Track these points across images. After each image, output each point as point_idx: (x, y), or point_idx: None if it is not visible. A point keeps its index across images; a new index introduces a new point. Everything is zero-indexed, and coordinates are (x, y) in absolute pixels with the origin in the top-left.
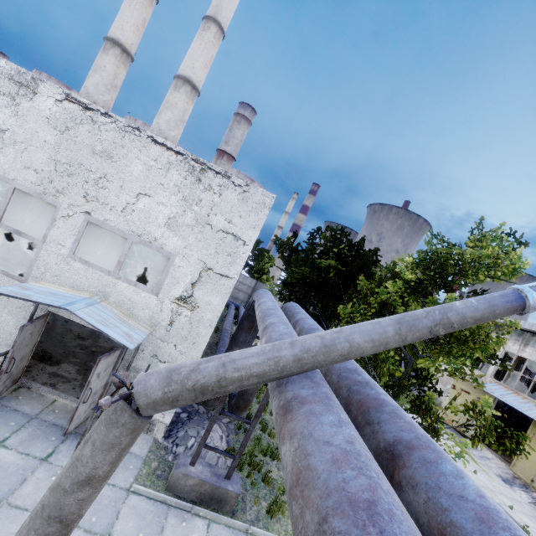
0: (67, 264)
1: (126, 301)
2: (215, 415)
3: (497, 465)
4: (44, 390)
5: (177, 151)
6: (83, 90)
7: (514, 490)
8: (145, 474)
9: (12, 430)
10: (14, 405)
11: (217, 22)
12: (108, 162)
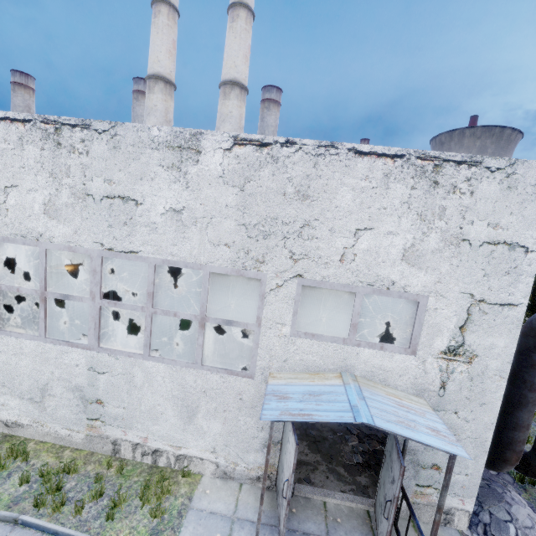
0: (292, 344)
1: (375, 371)
2: None
3: None
4: (307, 492)
5: (393, 154)
6: None
7: None
8: None
9: None
10: (298, 526)
11: (244, 4)
12: (306, 204)
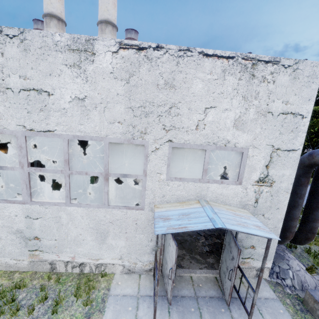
0: (167, 185)
1: (218, 196)
2: None
3: None
4: (180, 272)
5: (227, 56)
6: None
7: None
8: (294, 313)
9: (198, 315)
10: (178, 293)
11: None
12: (172, 92)
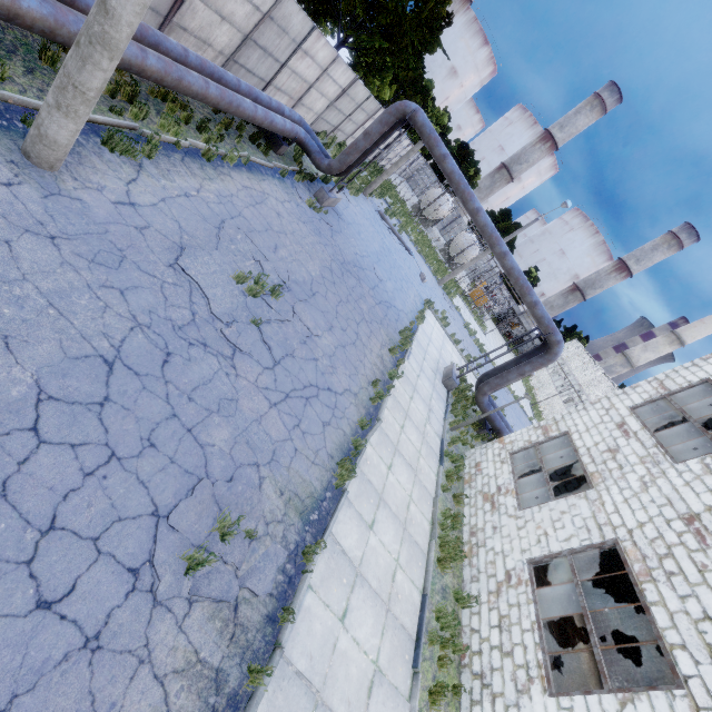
0: None
1: None
2: None
3: None
4: None
5: None
6: (636, 357)
7: None
8: None
9: None
10: None
11: None
12: None
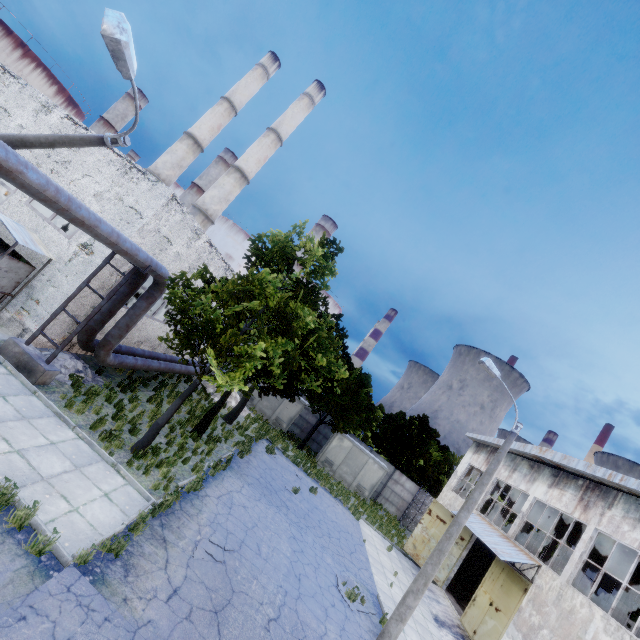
0: (22, 207)
1: (47, 238)
2: (58, 311)
3: (444, 610)
4: None
5: (120, 154)
6: (153, 164)
7: (441, 630)
8: None
9: None
10: None
11: (276, 132)
12: (75, 154)
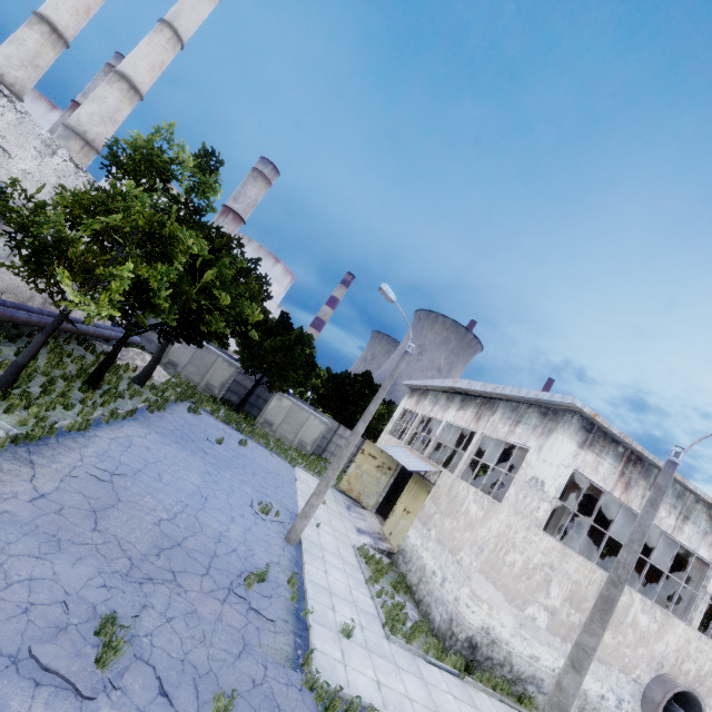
0: None
1: None
2: None
3: (369, 524)
4: None
5: None
6: None
7: (360, 536)
8: None
9: None
10: None
11: (172, 27)
12: None
